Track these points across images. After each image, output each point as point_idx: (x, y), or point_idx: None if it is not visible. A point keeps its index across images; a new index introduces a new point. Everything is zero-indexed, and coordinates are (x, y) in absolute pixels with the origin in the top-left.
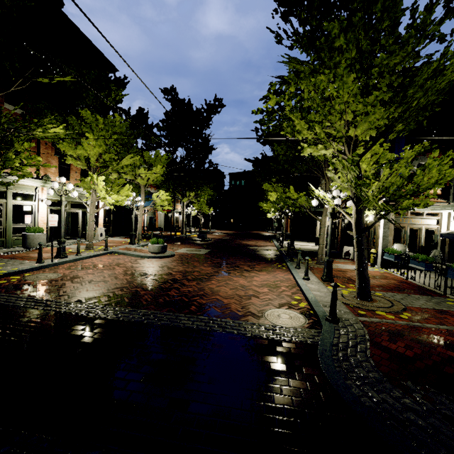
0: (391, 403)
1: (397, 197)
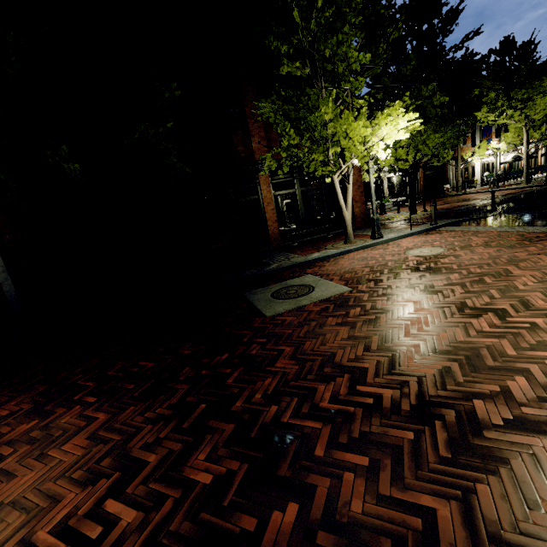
0: None
1: None
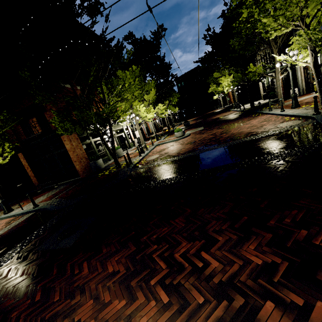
0: None
1: None
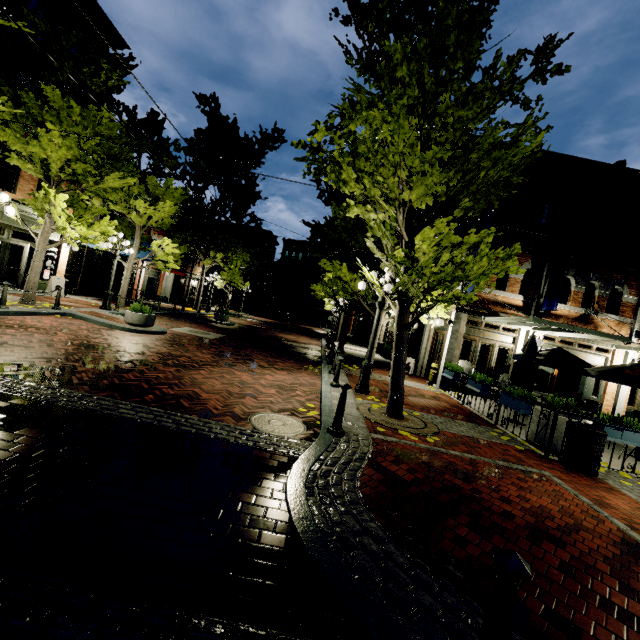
0: (351, 526)
1: (436, 283)
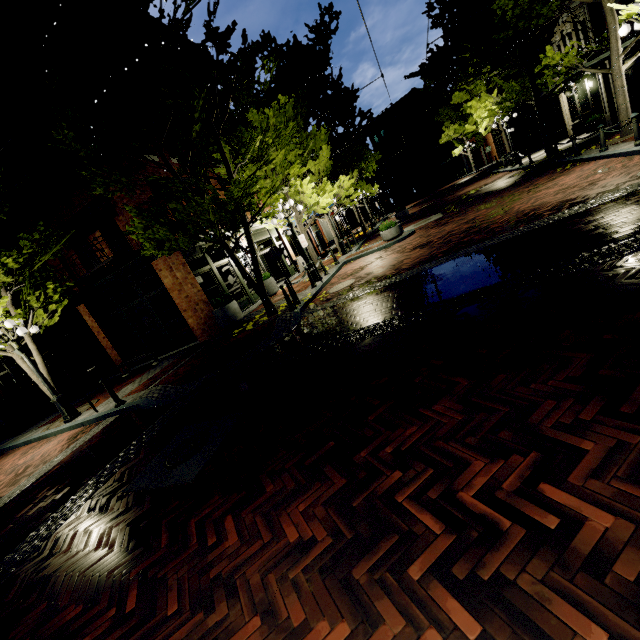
0: None
1: None
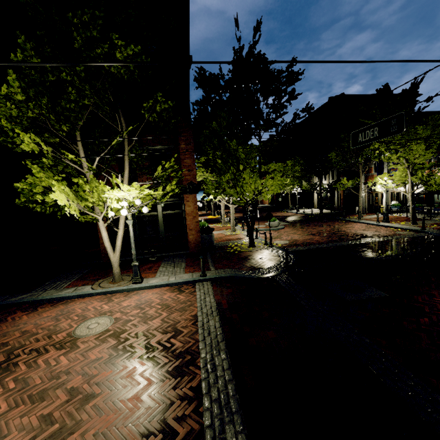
0: None
1: None
